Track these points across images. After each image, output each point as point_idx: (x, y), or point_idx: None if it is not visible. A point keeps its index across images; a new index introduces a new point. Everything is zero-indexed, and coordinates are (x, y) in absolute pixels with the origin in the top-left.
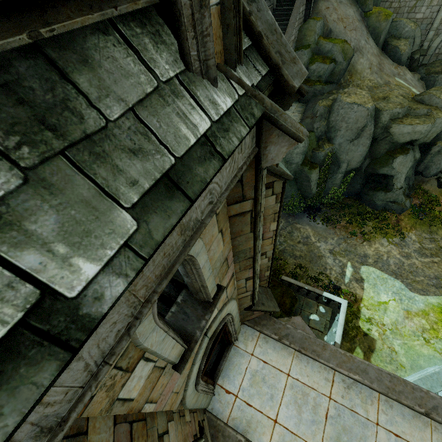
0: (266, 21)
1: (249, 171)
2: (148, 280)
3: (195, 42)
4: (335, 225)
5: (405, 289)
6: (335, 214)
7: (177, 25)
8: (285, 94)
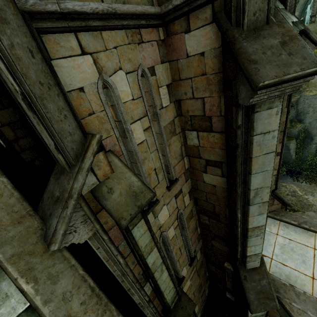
0: None
1: None
2: None
3: (289, 1)
4: None
5: None
6: (315, 176)
7: None
8: None
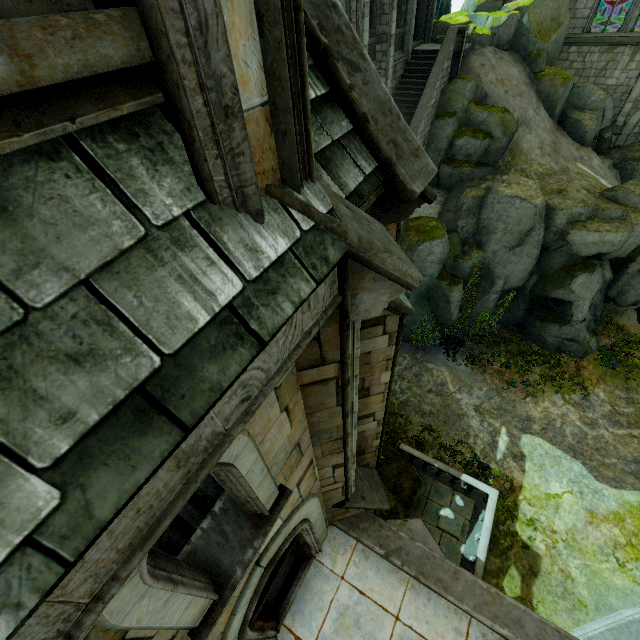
0: (376, 98)
1: (330, 326)
2: (98, 564)
3: (220, 163)
4: (484, 368)
5: (588, 475)
6: (485, 352)
7: (188, 140)
8: (401, 200)
